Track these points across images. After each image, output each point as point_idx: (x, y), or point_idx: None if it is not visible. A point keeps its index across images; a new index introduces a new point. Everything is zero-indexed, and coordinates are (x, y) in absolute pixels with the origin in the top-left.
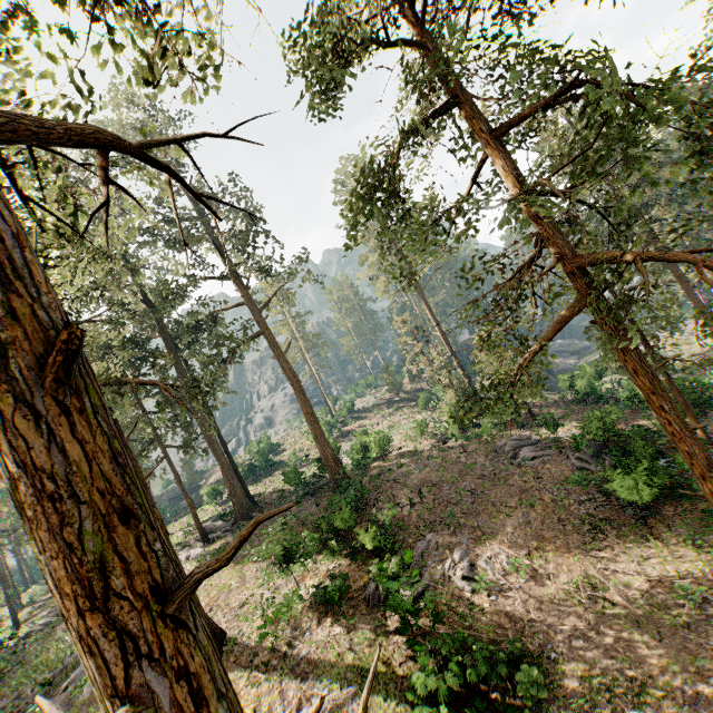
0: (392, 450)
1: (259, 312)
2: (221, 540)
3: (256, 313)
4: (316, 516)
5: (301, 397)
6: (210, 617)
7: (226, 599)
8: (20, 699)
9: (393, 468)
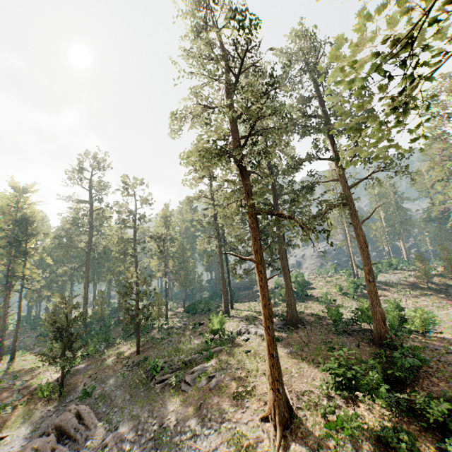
0: (434, 332)
1: (347, 188)
2: (276, 332)
3: (345, 189)
4: (359, 355)
5: (365, 259)
6: (285, 391)
7: (289, 381)
8: (172, 362)
9: (440, 350)
